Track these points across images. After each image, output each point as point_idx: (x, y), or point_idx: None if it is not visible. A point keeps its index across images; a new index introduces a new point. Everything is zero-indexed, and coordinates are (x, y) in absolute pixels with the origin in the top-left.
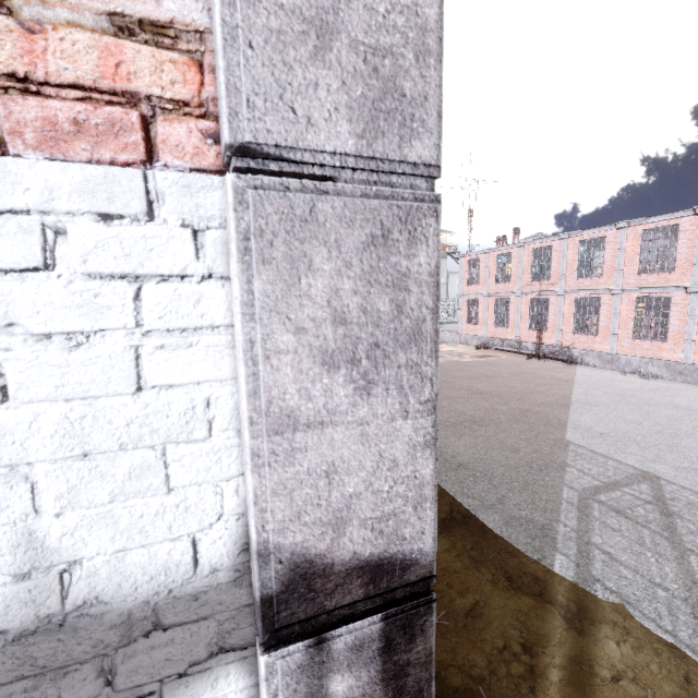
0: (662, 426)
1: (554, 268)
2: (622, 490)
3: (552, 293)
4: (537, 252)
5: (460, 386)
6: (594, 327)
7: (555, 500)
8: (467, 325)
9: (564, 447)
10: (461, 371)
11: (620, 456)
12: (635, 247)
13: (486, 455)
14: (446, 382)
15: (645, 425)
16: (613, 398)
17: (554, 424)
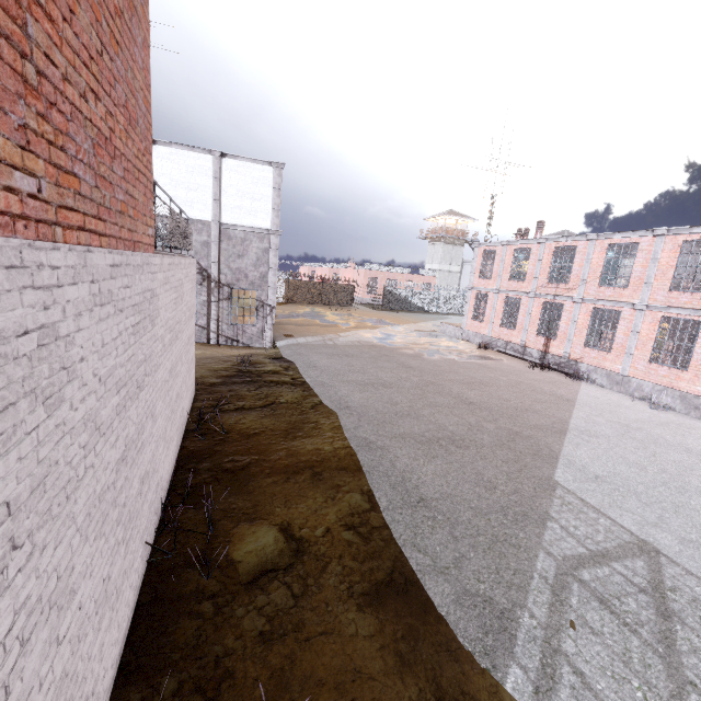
0: (669, 476)
1: (575, 272)
2: (611, 565)
3: (568, 299)
4: (559, 251)
5: (449, 392)
6: (608, 342)
7: (526, 570)
8: (472, 321)
9: (550, 491)
10: (455, 373)
11: (614, 512)
12: (671, 259)
13: (456, 490)
14: (435, 384)
15: (649, 472)
16: (616, 429)
17: (544, 456)
